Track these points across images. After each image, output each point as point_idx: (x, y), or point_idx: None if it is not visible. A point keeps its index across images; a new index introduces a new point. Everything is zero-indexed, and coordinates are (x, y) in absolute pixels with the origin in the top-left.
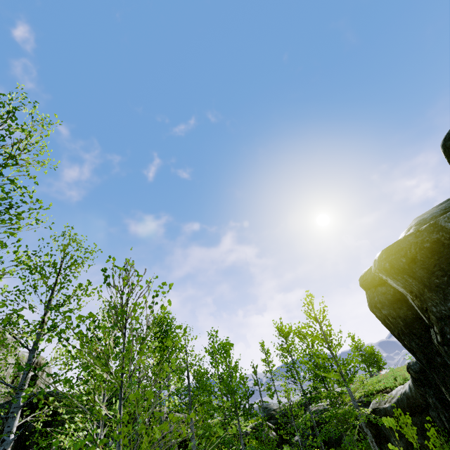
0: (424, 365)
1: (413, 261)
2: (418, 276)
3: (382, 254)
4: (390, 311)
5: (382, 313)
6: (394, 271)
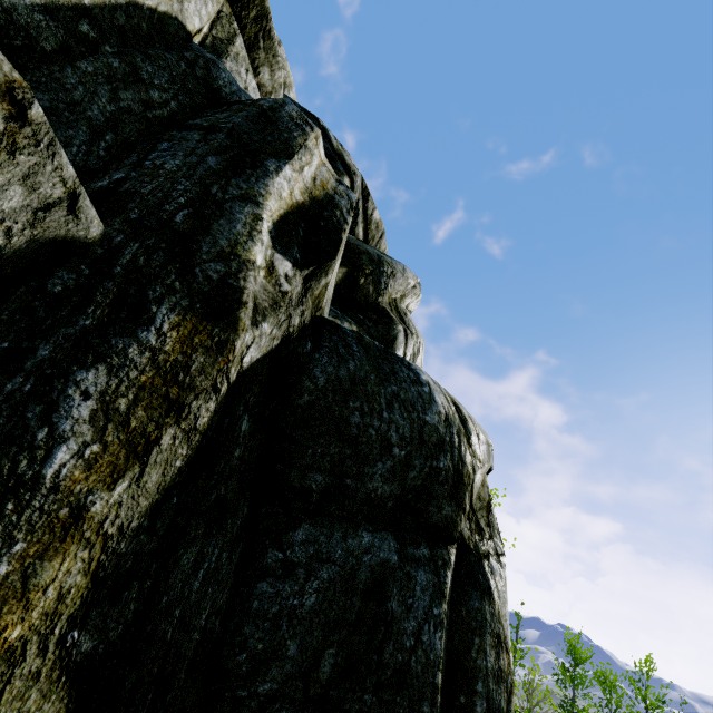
0: None
1: None
2: None
3: None
4: None
5: None
6: None
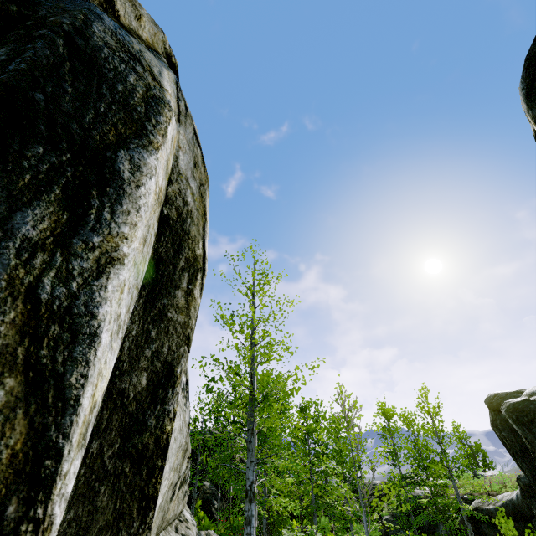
0: (531, 483)
1: (530, 422)
2: (532, 432)
3: (508, 408)
4: (508, 435)
5: (501, 434)
6: (516, 422)
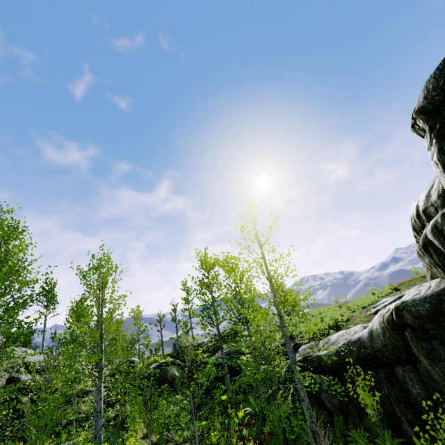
0: None
1: None
2: None
3: None
4: None
5: None
6: None
